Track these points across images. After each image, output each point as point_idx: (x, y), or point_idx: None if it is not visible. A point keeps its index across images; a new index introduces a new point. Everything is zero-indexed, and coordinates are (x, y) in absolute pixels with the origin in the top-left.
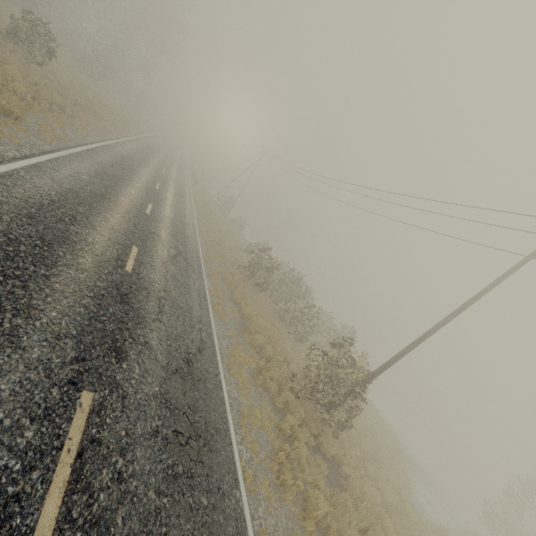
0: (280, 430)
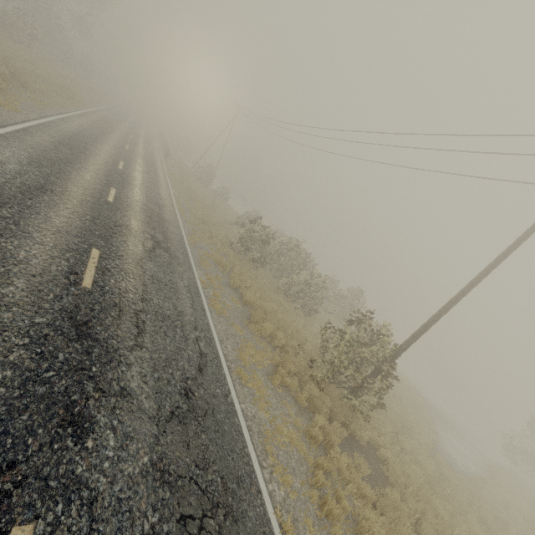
0: (310, 437)
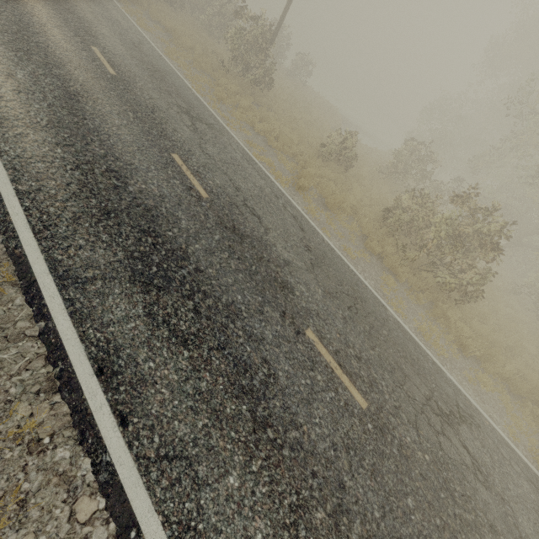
0: (218, 85)
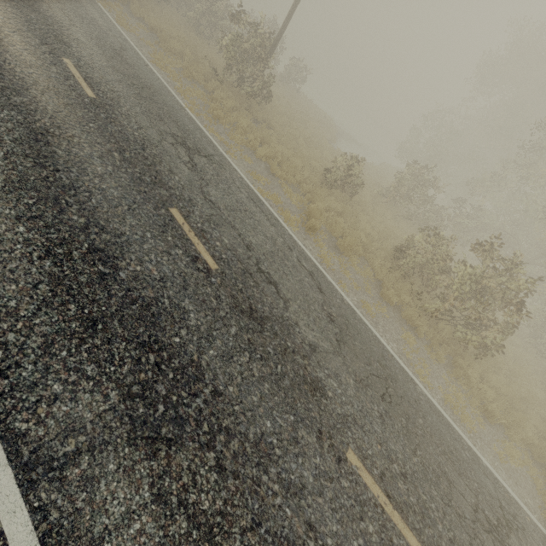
0: (212, 99)
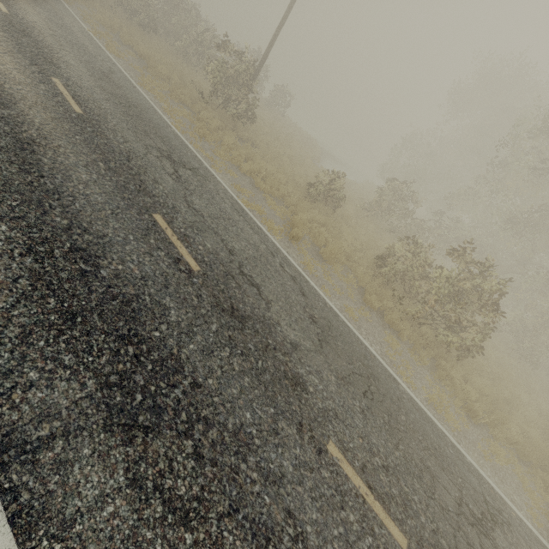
0: (198, 119)
